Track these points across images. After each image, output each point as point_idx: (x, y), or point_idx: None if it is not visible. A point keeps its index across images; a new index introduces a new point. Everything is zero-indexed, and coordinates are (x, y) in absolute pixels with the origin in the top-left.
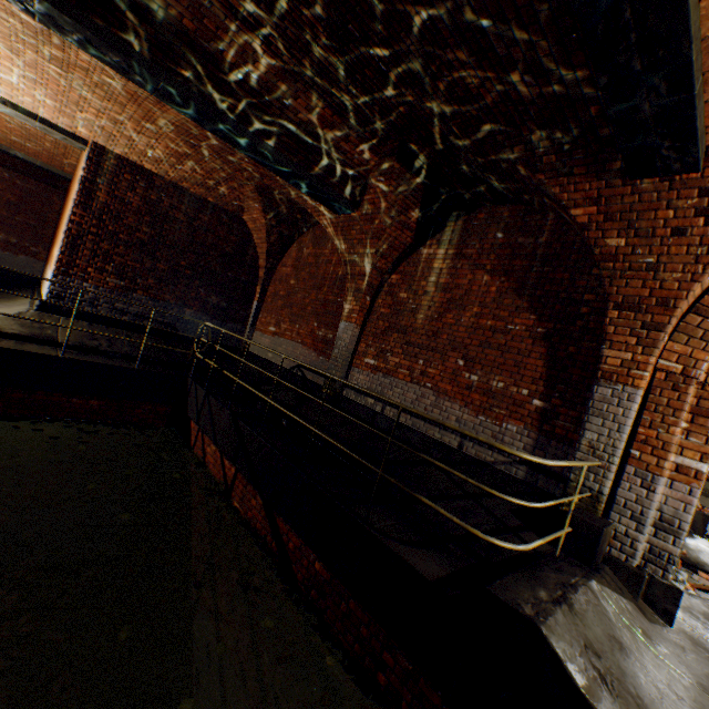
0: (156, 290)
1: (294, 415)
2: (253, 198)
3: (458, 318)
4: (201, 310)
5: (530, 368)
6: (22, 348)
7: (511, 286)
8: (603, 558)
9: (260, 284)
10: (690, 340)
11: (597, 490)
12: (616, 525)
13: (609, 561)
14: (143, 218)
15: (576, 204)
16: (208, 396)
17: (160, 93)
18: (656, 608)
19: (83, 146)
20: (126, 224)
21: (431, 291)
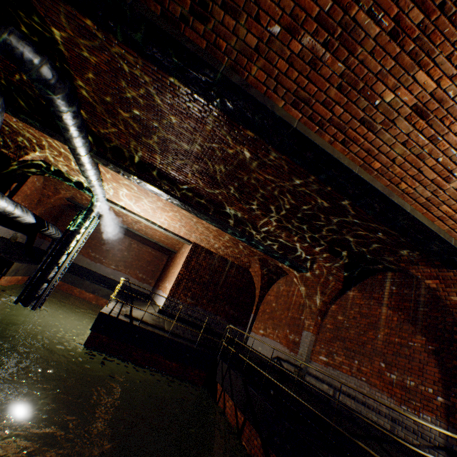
0: (206, 305)
1: (280, 384)
2: (255, 262)
3: (375, 334)
4: (224, 317)
5: (429, 372)
6: (155, 330)
7: (405, 317)
8: None
9: (255, 304)
10: None
11: None
12: None
13: None
14: (206, 271)
15: (426, 277)
16: (229, 368)
17: (230, 233)
18: None
19: (190, 244)
20: (199, 274)
21: (357, 316)
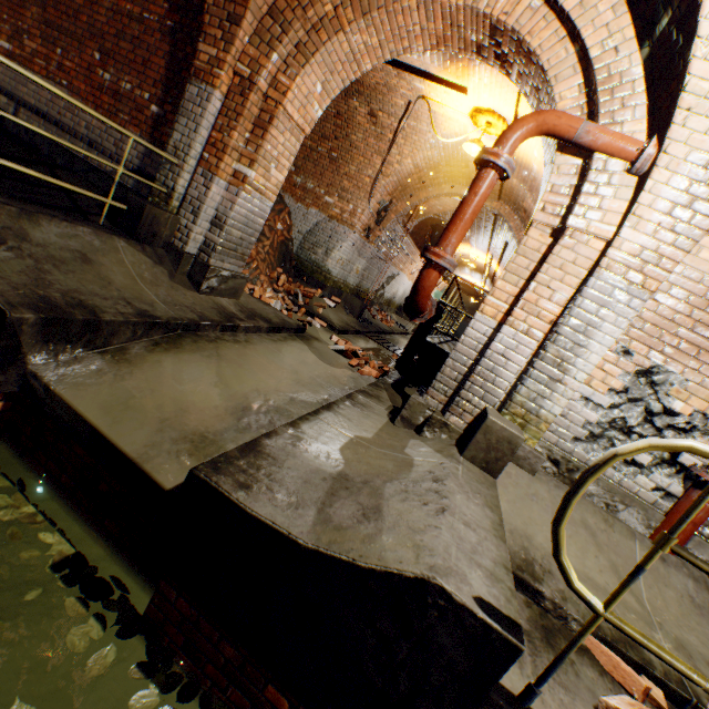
0: None
1: None
2: None
3: None
4: None
5: (155, 69)
6: None
7: None
8: (164, 245)
9: None
10: (262, 46)
11: (173, 188)
12: (183, 220)
13: (168, 246)
14: None
15: None
16: None
17: None
18: (194, 282)
19: None
20: None
21: None
